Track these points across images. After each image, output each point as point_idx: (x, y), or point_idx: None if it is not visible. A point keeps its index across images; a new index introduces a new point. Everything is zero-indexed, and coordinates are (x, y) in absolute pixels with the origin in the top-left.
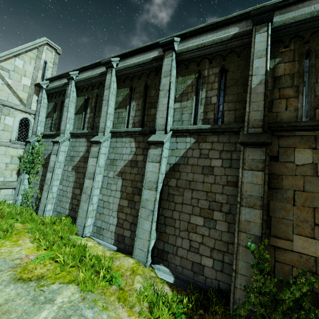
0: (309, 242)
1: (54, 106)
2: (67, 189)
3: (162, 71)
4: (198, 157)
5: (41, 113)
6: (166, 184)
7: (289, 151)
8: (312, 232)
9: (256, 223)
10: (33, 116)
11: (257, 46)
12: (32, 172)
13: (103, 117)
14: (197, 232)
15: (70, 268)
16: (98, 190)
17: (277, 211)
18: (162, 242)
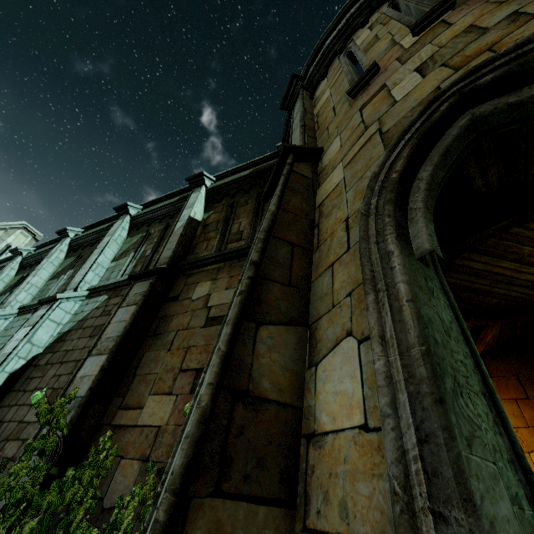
0: (162, 402)
1: None
2: None
3: (109, 231)
4: (99, 315)
5: None
6: (34, 364)
7: (192, 287)
8: (173, 384)
9: (93, 375)
10: None
11: (190, 201)
12: None
13: (20, 288)
14: (21, 436)
15: None
16: None
17: (147, 365)
18: None
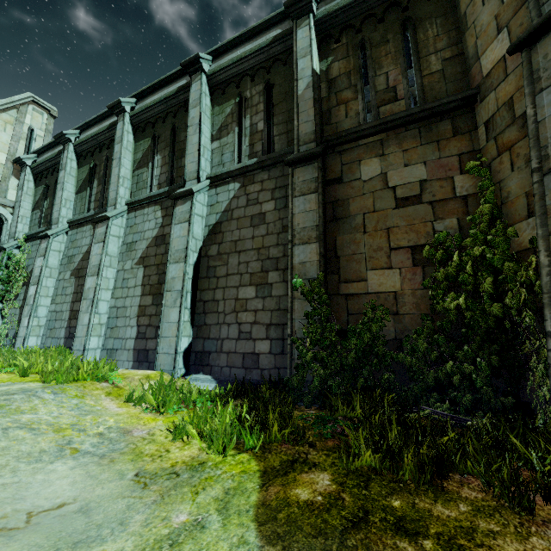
0: (386, 275)
1: (44, 190)
2: (63, 308)
3: (189, 101)
4: (245, 205)
5: (23, 204)
6: (204, 255)
7: (354, 167)
8: (389, 260)
9: (313, 261)
10: (11, 210)
11: (300, 43)
12: (8, 297)
13: (114, 183)
14: (248, 308)
15: (38, 375)
16: (108, 293)
17: (346, 247)
18: (201, 340)
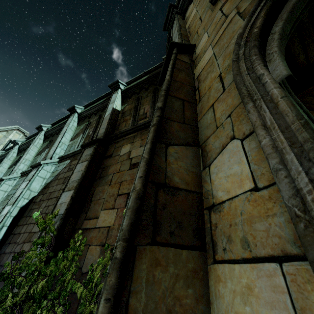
0: (109, 213)
1: None
2: None
3: (66, 124)
4: (66, 171)
5: None
6: (33, 202)
7: (119, 149)
8: (114, 203)
9: (67, 202)
10: None
11: (112, 99)
12: None
13: (20, 162)
14: (31, 239)
15: None
16: None
17: (97, 194)
18: None
